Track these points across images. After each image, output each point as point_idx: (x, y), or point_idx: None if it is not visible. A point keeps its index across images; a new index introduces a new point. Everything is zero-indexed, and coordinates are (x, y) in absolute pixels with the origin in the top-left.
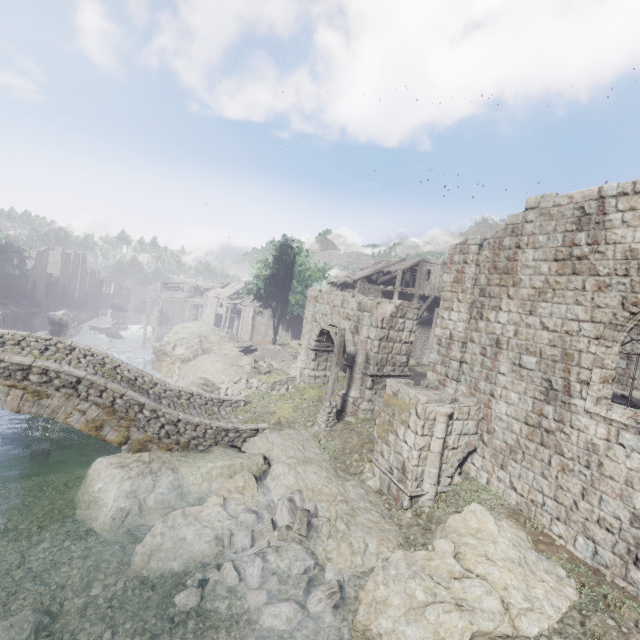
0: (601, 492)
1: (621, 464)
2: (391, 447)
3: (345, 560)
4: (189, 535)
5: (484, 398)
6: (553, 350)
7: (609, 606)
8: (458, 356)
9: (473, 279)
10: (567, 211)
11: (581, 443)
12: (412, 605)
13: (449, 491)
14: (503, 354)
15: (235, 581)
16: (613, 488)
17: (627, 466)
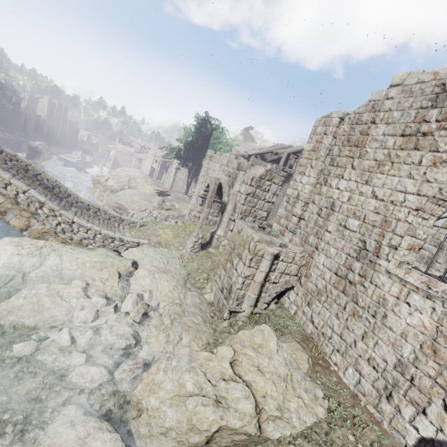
0: (378, 338)
1: (402, 319)
2: (226, 272)
3: (159, 346)
4: (47, 303)
5: (310, 249)
6: (375, 216)
7: (355, 425)
8: (299, 213)
9: (327, 149)
10: (428, 88)
11: (375, 296)
12: (180, 392)
13: (263, 314)
14: (334, 215)
15: (67, 343)
16: (389, 337)
17: (407, 322)
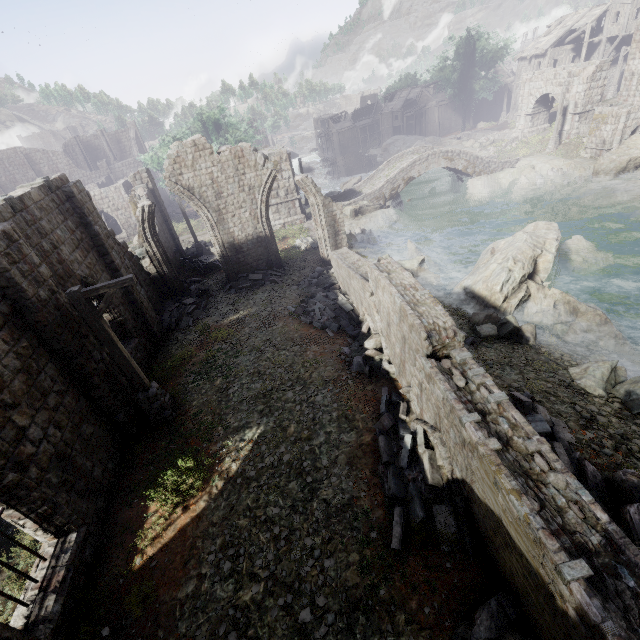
0: None
1: None
2: (597, 137)
3: (582, 172)
4: (521, 184)
5: None
6: None
7: None
8: (636, 84)
9: None
10: None
11: None
12: (611, 161)
13: None
14: None
15: (545, 186)
16: None
17: None
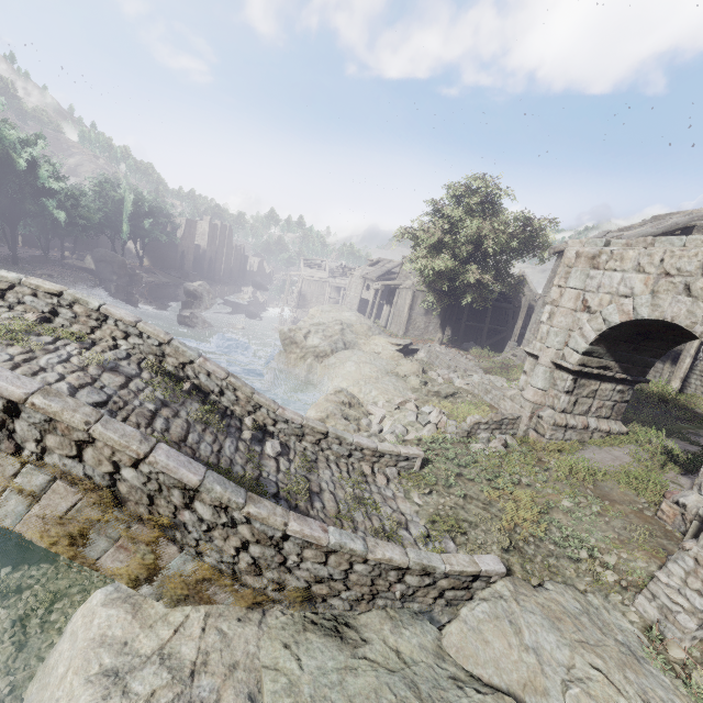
0: None
1: None
2: None
3: None
4: None
5: None
6: None
7: None
8: None
9: None
10: None
11: None
12: None
13: None
14: None
15: None
16: None
17: None
